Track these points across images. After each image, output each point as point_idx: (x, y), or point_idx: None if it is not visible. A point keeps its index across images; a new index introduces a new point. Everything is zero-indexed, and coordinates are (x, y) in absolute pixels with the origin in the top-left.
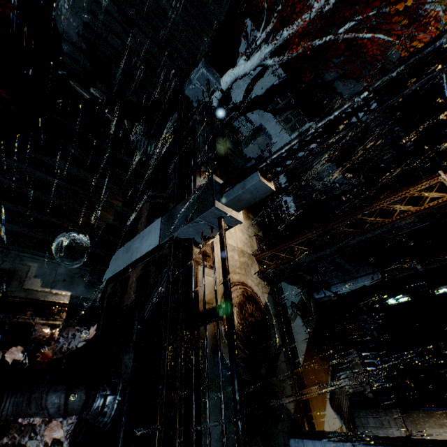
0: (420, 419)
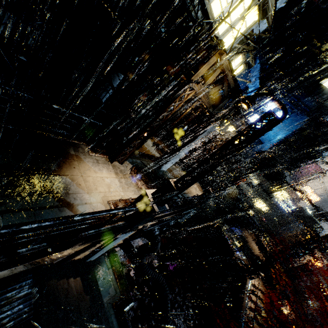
0: None
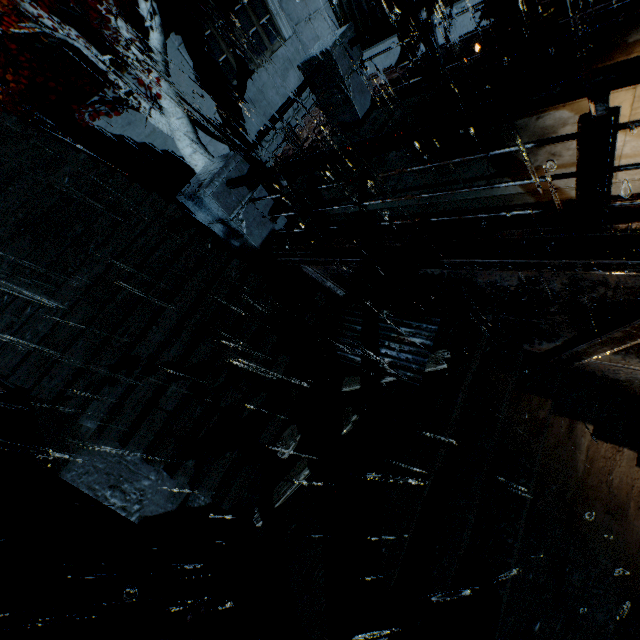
0: None
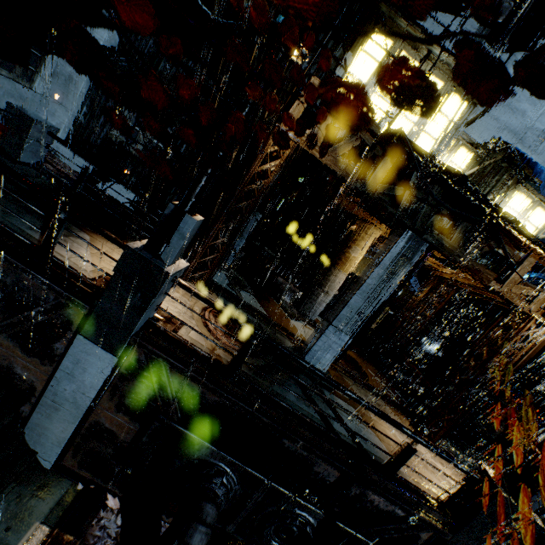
0: (327, 281)
